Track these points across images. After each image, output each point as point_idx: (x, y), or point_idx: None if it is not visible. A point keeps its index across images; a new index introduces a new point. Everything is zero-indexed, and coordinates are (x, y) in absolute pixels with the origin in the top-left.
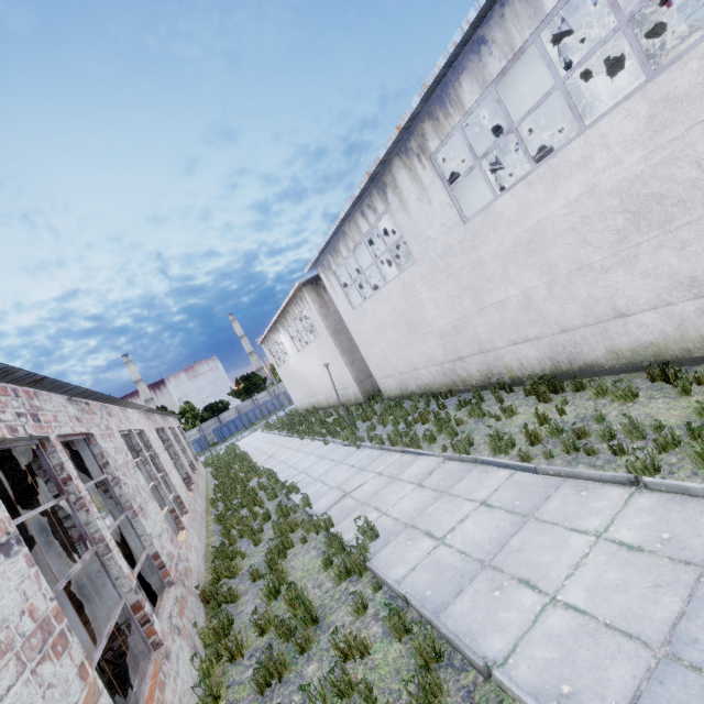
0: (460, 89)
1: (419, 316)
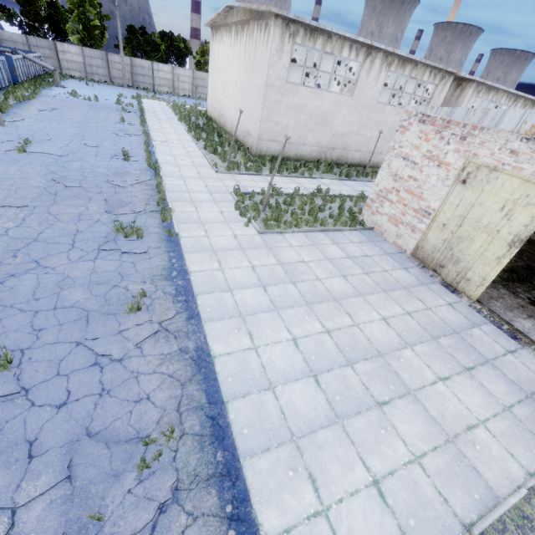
0: (534, 107)
1: None
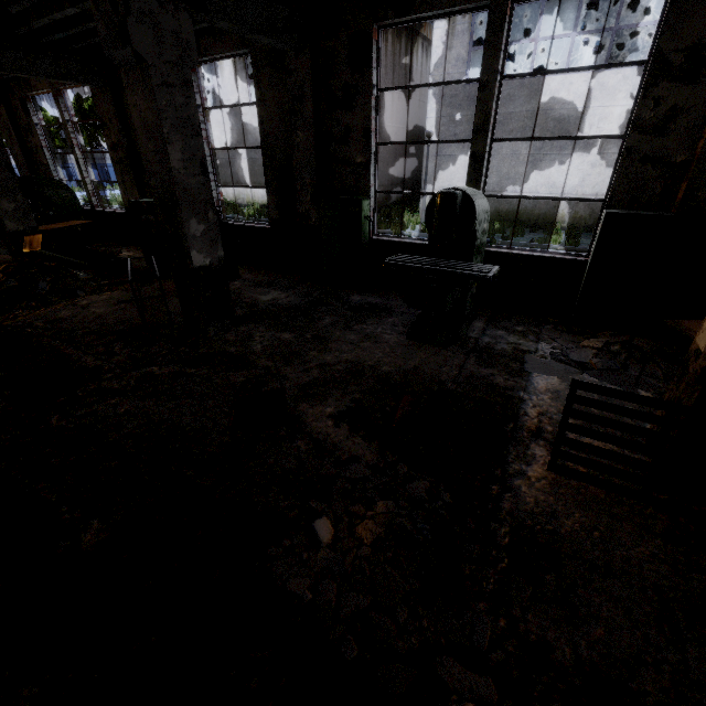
0: None
1: (585, 132)
